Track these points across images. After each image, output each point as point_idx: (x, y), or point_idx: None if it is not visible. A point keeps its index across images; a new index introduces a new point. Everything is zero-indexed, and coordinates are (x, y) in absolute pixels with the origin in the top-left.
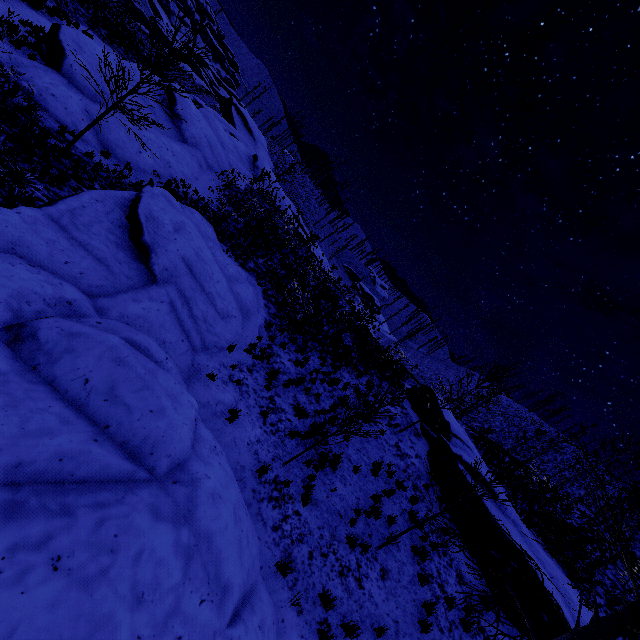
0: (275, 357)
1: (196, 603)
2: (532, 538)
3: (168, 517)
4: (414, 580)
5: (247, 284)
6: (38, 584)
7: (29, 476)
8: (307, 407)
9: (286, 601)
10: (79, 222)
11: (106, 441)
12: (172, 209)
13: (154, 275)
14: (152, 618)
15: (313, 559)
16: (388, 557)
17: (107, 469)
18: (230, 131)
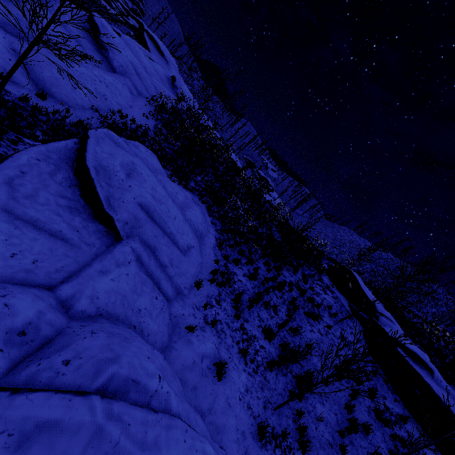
0: (233, 276)
1: None
2: None
3: None
4: None
5: (194, 206)
6: None
7: None
8: (270, 323)
9: None
10: (20, 194)
11: None
12: (119, 151)
13: (115, 232)
14: None
15: None
16: None
17: None
18: (148, 56)
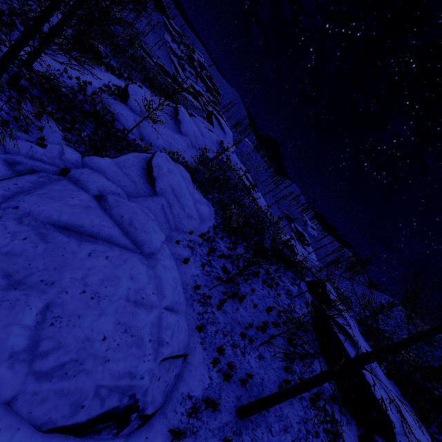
0: (216, 243)
1: (151, 292)
2: (385, 380)
3: (145, 264)
4: (281, 368)
5: (205, 205)
6: (101, 260)
7: (101, 237)
8: (230, 270)
9: (198, 342)
10: (126, 165)
11: (126, 237)
12: (168, 163)
13: (156, 191)
14: (135, 286)
15: (217, 333)
16: (266, 352)
17: (126, 245)
18: (209, 128)
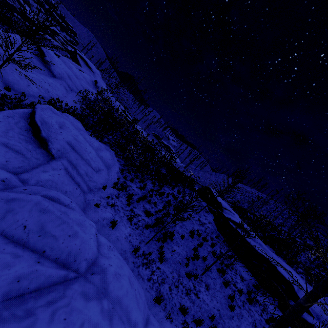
0: (129, 187)
1: None
2: (269, 249)
3: (93, 296)
4: (222, 286)
5: (106, 151)
6: None
7: None
8: (151, 210)
9: (163, 317)
10: None
11: (45, 261)
12: (55, 115)
13: (52, 155)
14: None
15: (172, 290)
16: (207, 278)
17: (49, 278)
18: (79, 68)
